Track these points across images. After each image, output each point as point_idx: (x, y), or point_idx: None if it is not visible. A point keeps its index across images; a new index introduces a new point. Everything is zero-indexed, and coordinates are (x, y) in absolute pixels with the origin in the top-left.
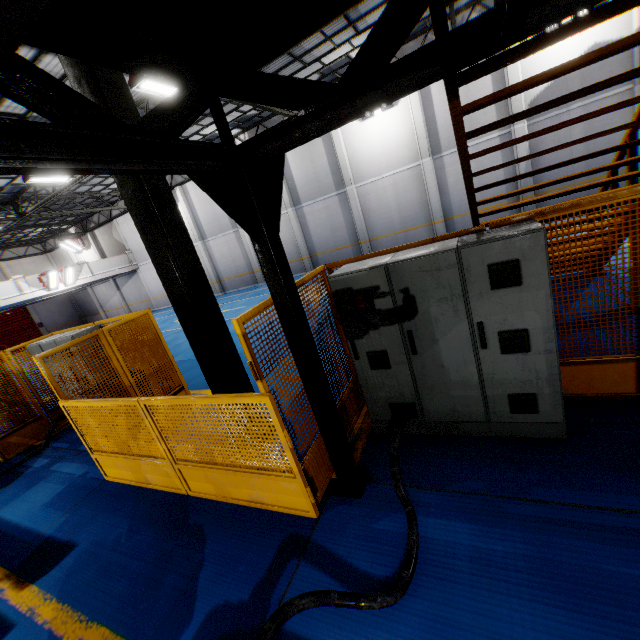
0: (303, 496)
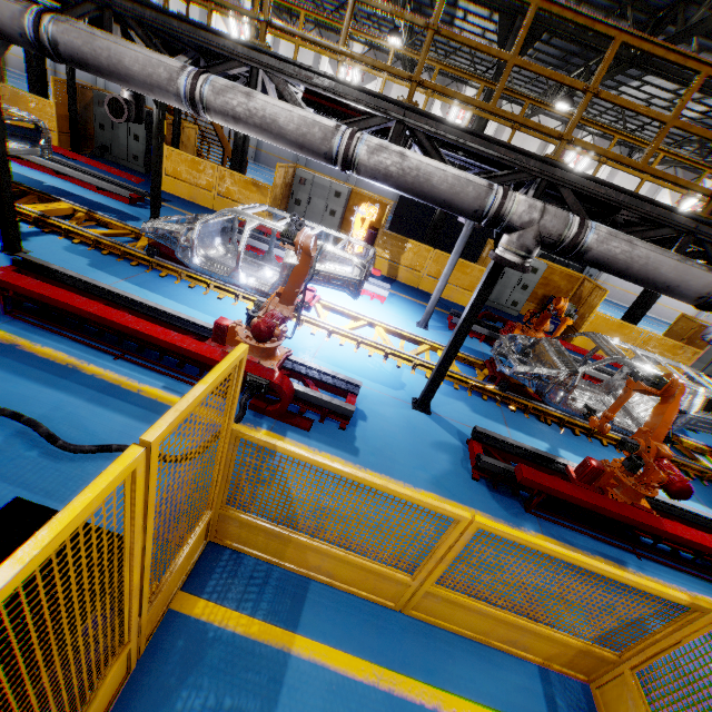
0: (57, 142)
